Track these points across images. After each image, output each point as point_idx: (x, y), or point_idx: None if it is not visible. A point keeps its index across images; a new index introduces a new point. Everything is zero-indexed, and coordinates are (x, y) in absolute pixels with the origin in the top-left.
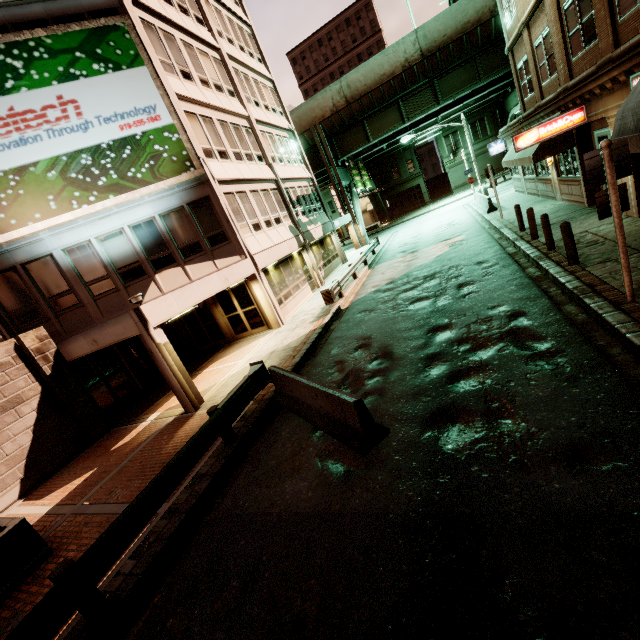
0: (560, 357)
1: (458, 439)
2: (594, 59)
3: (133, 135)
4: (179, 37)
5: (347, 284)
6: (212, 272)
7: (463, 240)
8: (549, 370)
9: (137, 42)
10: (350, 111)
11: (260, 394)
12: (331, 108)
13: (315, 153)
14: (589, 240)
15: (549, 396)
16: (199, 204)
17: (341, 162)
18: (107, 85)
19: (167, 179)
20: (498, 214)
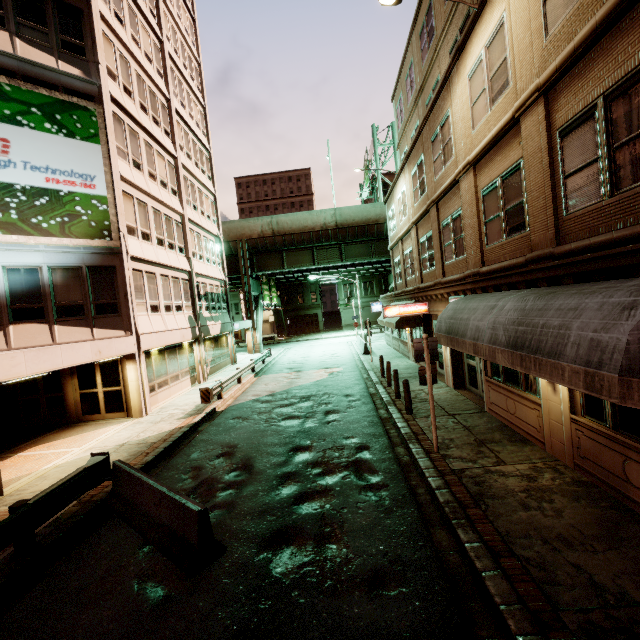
0: (384, 490)
1: (288, 562)
2: (433, 277)
3: (58, 190)
4: (143, 137)
5: (230, 386)
6: (85, 340)
7: (340, 372)
8: (374, 501)
9: (101, 126)
10: (274, 241)
11: (89, 493)
12: (259, 233)
13: (235, 260)
14: (422, 397)
15: (369, 525)
16: (101, 270)
17: (256, 275)
18: (52, 143)
19: (76, 238)
20: (370, 358)
